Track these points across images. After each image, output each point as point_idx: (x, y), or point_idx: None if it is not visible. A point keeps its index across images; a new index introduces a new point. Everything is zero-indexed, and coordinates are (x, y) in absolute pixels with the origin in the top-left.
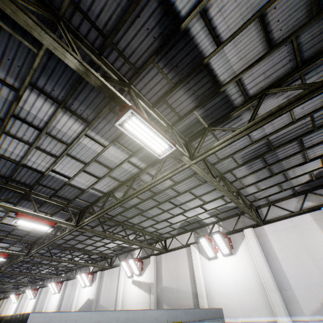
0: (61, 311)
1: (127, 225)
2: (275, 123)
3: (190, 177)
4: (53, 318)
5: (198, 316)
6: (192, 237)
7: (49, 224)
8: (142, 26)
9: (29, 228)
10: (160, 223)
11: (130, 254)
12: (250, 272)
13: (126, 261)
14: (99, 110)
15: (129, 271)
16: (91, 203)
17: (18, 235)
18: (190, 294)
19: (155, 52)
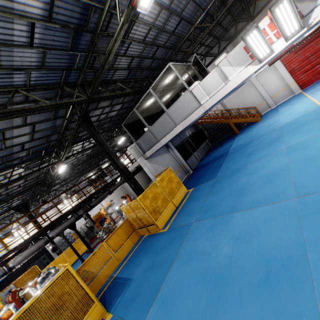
0: None
1: None
2: (54, 191)
3: None
4: None
5: None
6: (0, 235)
7: None
8: None
9: None
10: None
11: None
12: (34, 231)
13: None
14: None
15: None
16: None
17: None
18: None
19: None
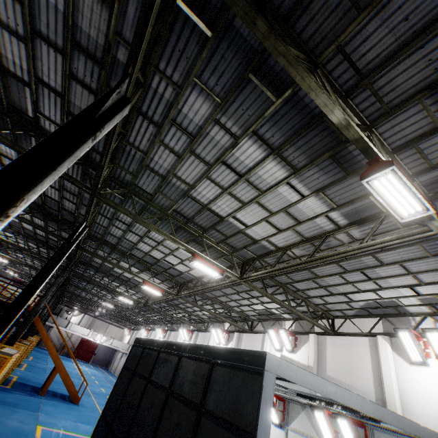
0: (285, 360)
1: (288, 289)
2: None
3: (410, 245)
4: (281, 363)
5: (408, 428)
6: (379, 326)
7: (219, 271)
8: (420, 58)
9: (183, 269)
10: (334, 296)
11: (279, 323)
12: None
13: (275, 330)
14: (314, 157)
15: (278, 343)
16: (258, 256)
17: (171, 274)
18: (371, 398)
19: (427, 86)
